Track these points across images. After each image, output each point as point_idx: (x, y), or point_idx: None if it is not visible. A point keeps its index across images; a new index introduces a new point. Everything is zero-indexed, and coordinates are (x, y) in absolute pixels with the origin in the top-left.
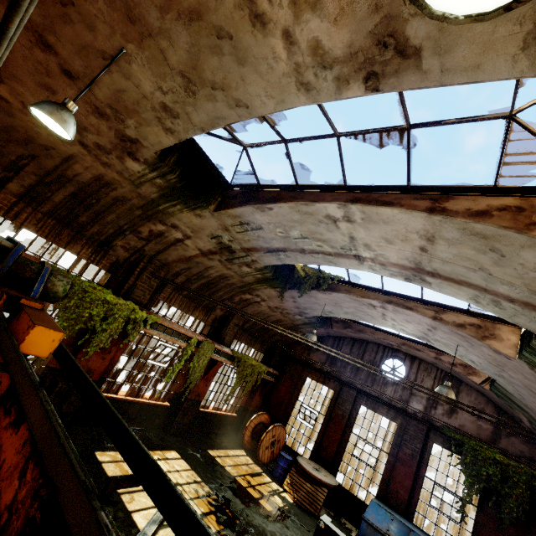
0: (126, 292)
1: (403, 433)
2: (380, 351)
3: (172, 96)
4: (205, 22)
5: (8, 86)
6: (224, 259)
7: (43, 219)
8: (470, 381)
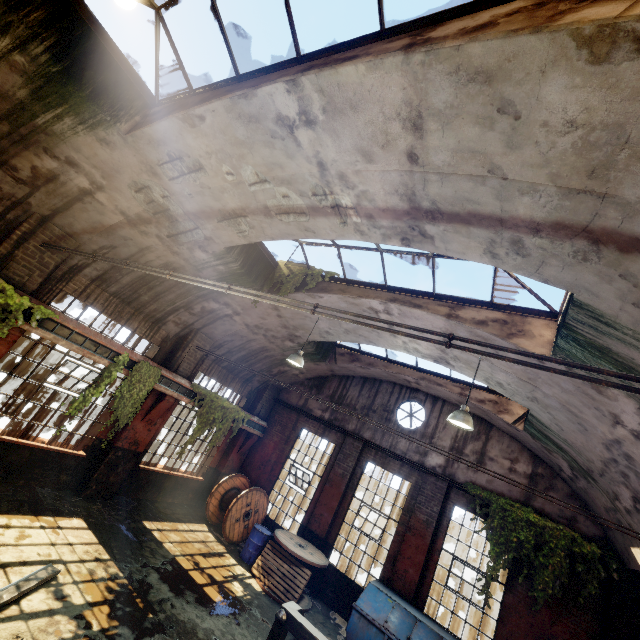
0: None
1: (418, 494)
2: (396, 392)
3: None
4: None
5: None
6: (165, 234)
7: None
8: (501, 422)
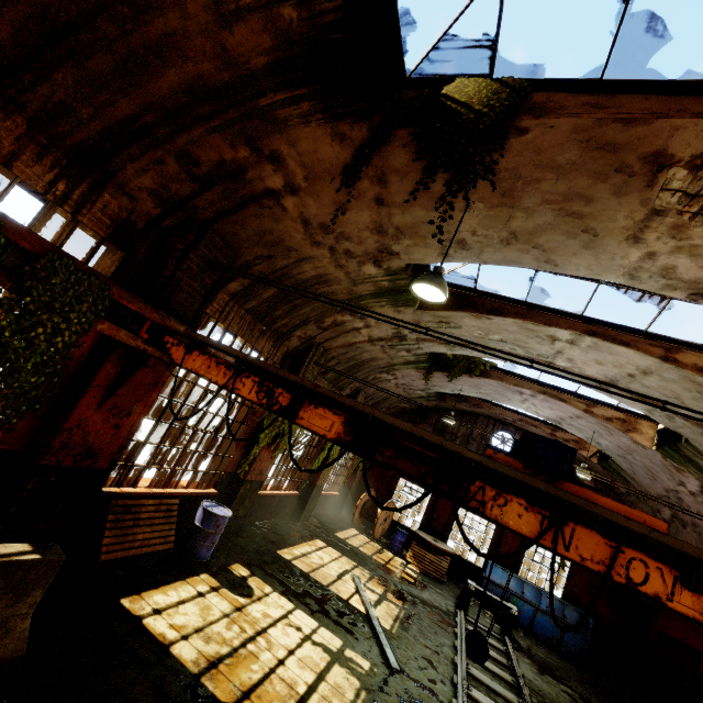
0: None
1: None
2: (491, 424)
3: (481, 239)
4: (582, 221)
5: (299, 199)
6: (388, 344)
7: (244, 316)
8: (578, 455)
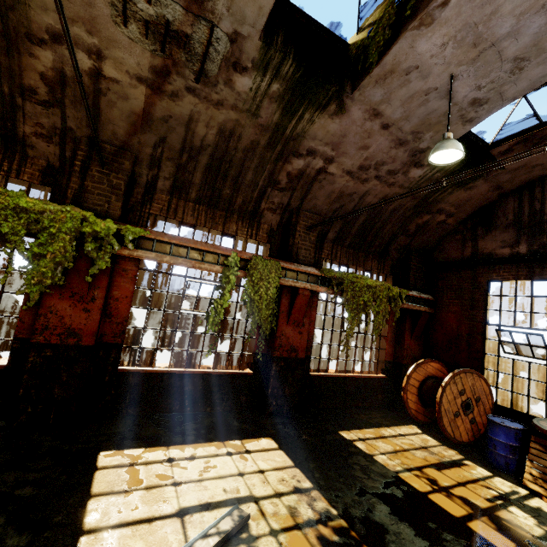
0: (74, 203)
1: None
2: None
3: None
4: None
5: None
6: (192, 79)
7: None
8: None
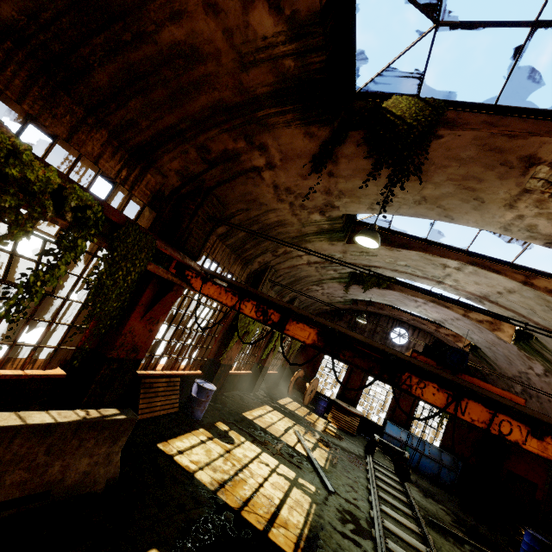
0: None
1: None
2: (390, 322)
3: (400, 200)
4: (474, 193)
5: (274, 172)
6: (321, 266)
7: (225, 250)
8: (455, 345)
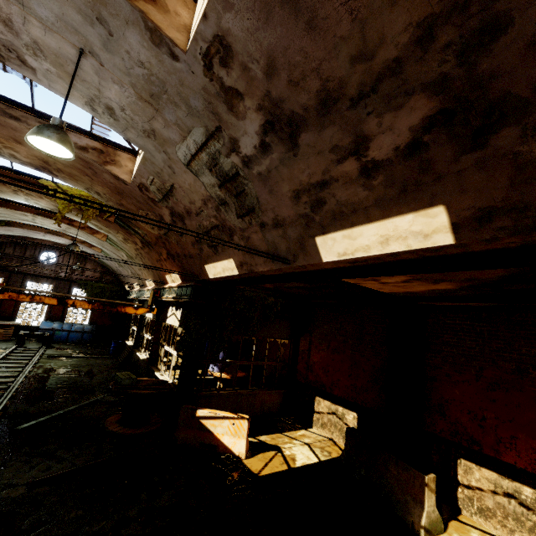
0: None
1: (57, 288)
2: (38, 248)
3: None
4: None
5: None
6: None
7: None
8: (91, 258)
